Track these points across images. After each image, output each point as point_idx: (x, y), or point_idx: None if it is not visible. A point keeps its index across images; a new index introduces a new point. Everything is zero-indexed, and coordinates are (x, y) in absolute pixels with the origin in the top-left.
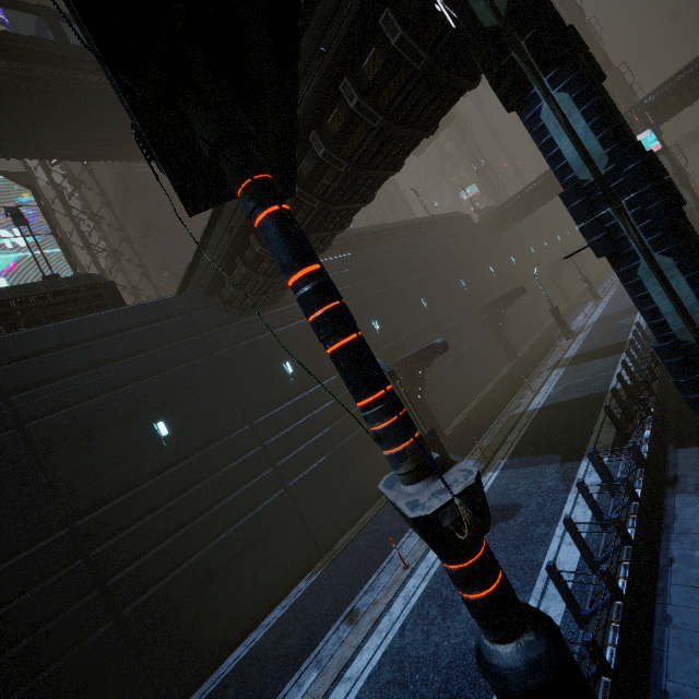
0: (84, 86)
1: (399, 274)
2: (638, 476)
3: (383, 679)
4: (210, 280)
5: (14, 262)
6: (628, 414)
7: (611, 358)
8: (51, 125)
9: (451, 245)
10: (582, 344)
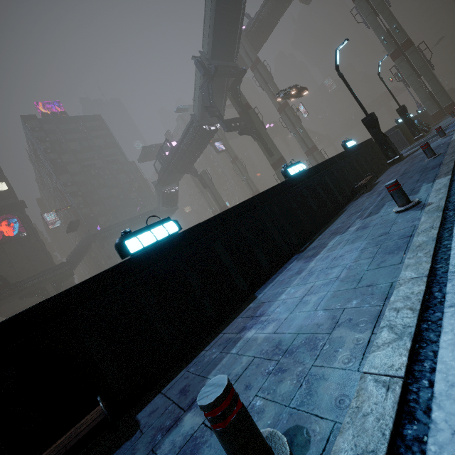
0: None
1: None
2: None
3: None
4: None
5: None
6: None
7: None
8: None
9: None
10: None
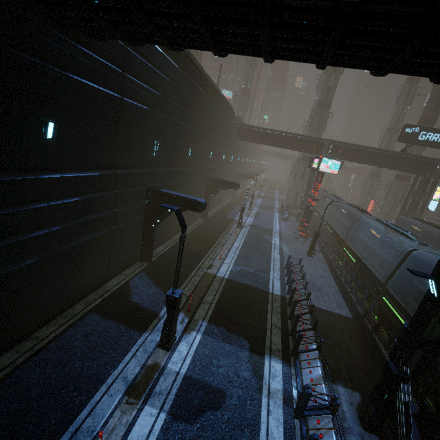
0: None
1: (192, 118)
2: (333, 426)
3: None
4: None
5: None
6: (293, 331)
7: (265, 263)
8: None
9: (222, 125)
10: (246, 238)
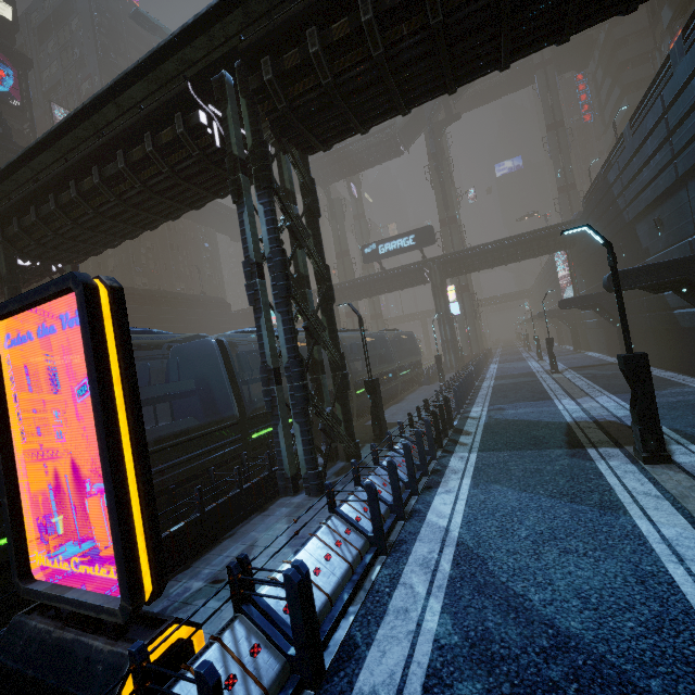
0: None
1: None
2: None
3: None
4: None
5: None
6: None
7: None
8: None
9: (190, 320)
10: None
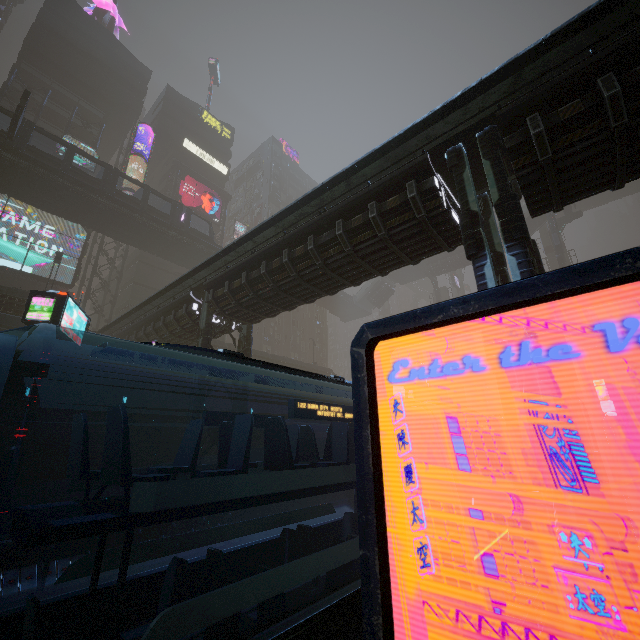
0: (139, 222)
1: None
2: None
3: (6, 544)
4: (115, 335)
5: (46, 263)
6: None
7: None
8: (113, 225)
9: None
10: None
